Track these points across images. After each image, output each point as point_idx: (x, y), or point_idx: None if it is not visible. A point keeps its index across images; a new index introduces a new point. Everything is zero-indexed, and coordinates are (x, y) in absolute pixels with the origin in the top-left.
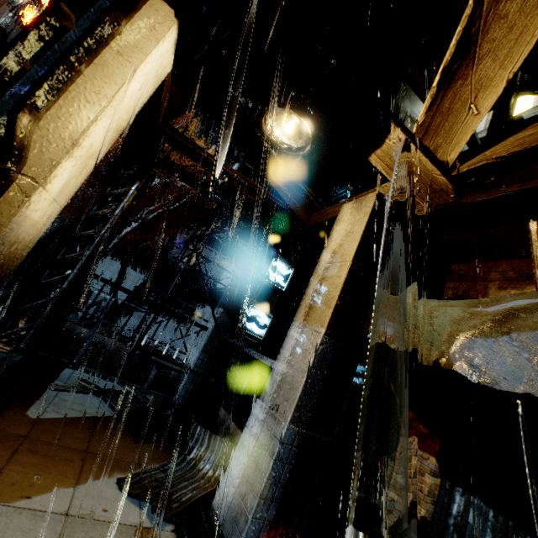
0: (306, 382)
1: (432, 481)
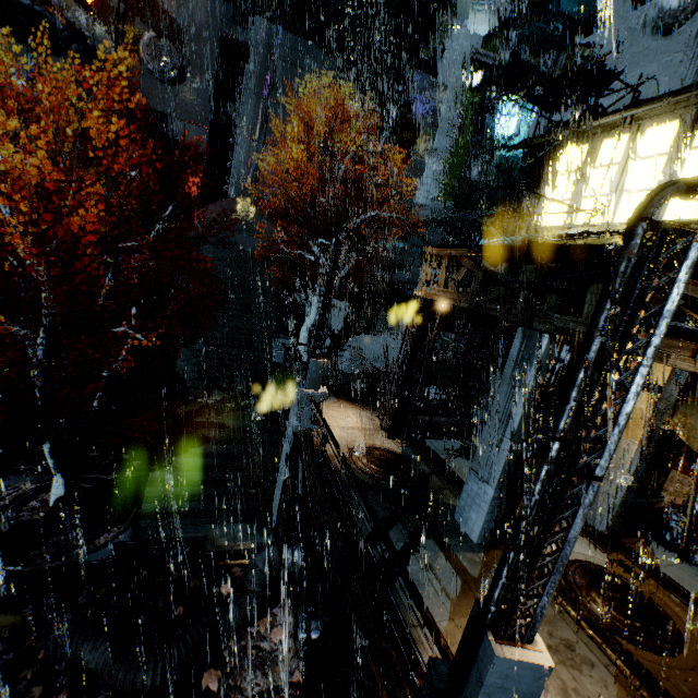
0: (628, 467)
1: (688, 488)
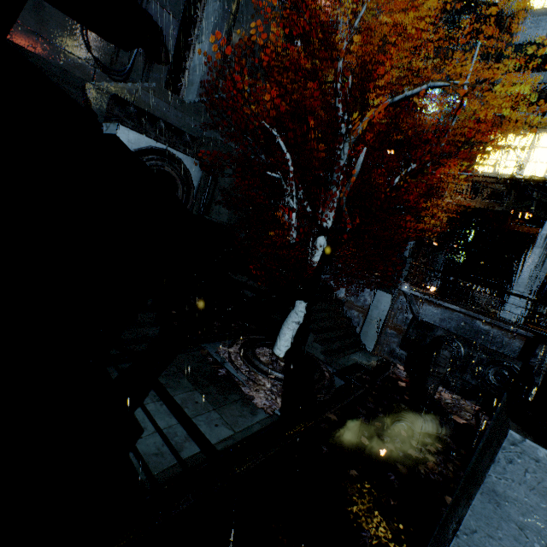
0: None
1: None
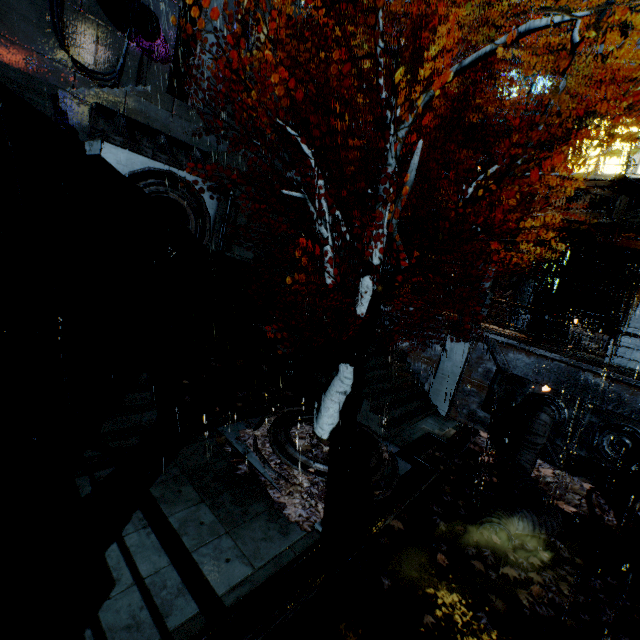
0: None
1: None
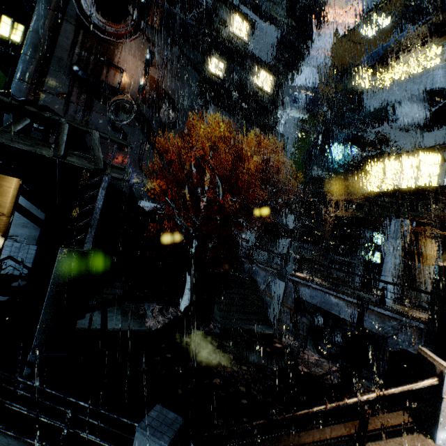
0: (432, 277)
1: None
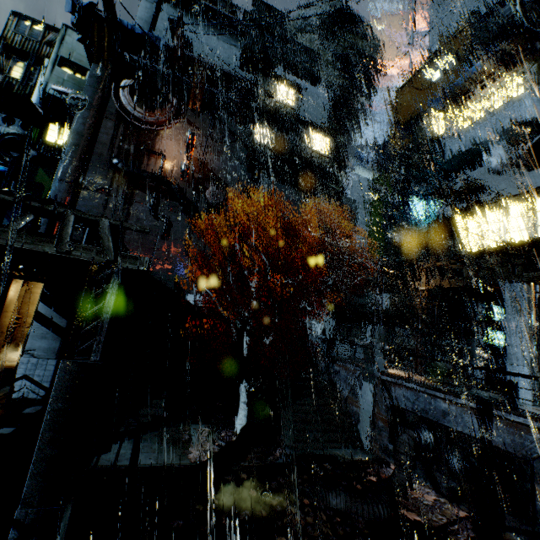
0: None
1: None
